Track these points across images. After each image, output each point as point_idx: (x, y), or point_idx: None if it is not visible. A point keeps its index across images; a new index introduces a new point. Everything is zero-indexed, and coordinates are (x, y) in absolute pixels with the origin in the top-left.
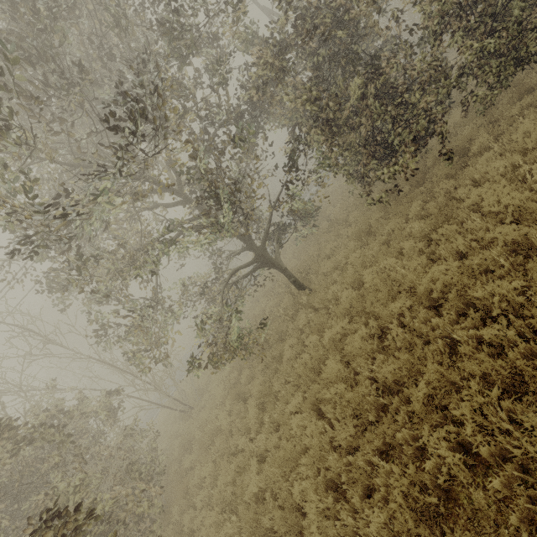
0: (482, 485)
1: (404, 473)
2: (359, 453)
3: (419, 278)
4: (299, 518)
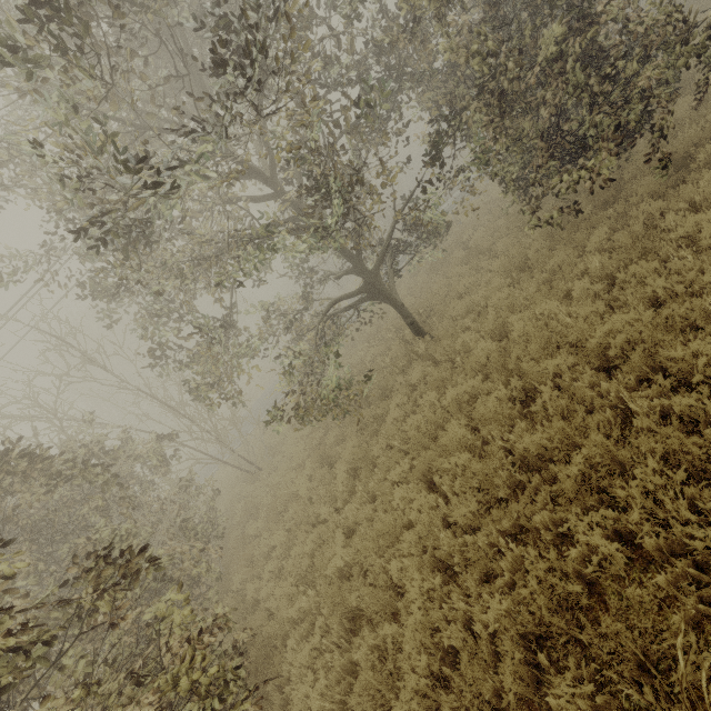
0: (638, 581)
1: (539, 558)
2: (481, 533)
3: (592, 329)
4: (395, 598)
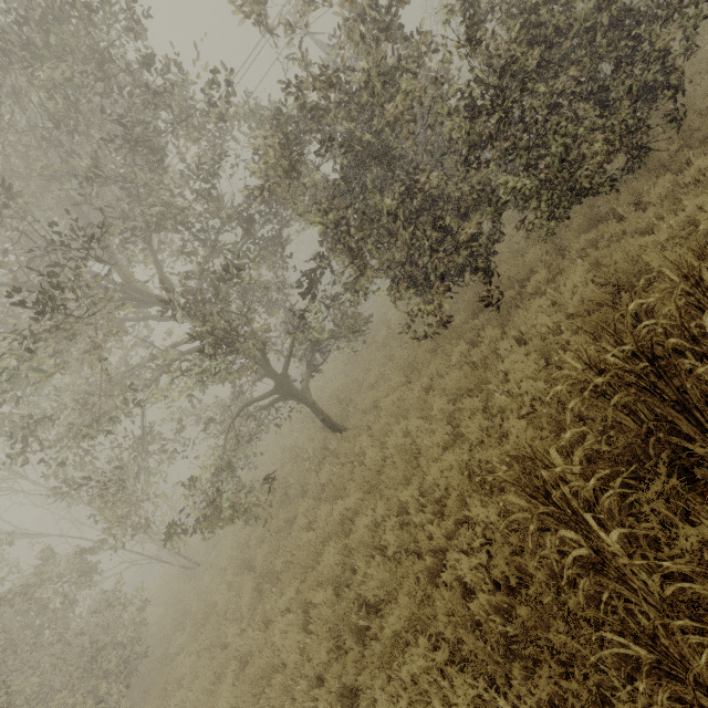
0: None
1: None
2: (324, 690)
3: (431, 463)
4: None
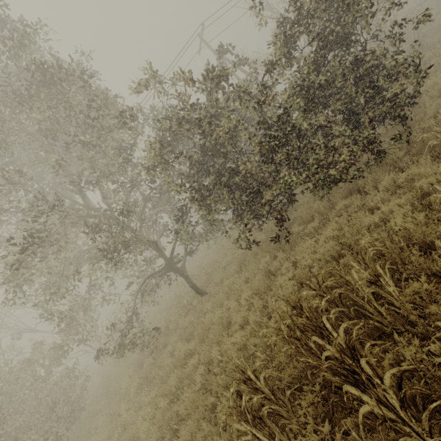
0: None
1: None
2: None
3: (229, 336)
4: None
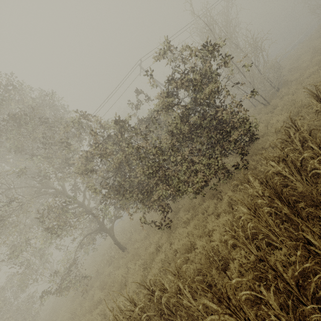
0: None
1: None
2: None
3: (119, 297)
4: None
